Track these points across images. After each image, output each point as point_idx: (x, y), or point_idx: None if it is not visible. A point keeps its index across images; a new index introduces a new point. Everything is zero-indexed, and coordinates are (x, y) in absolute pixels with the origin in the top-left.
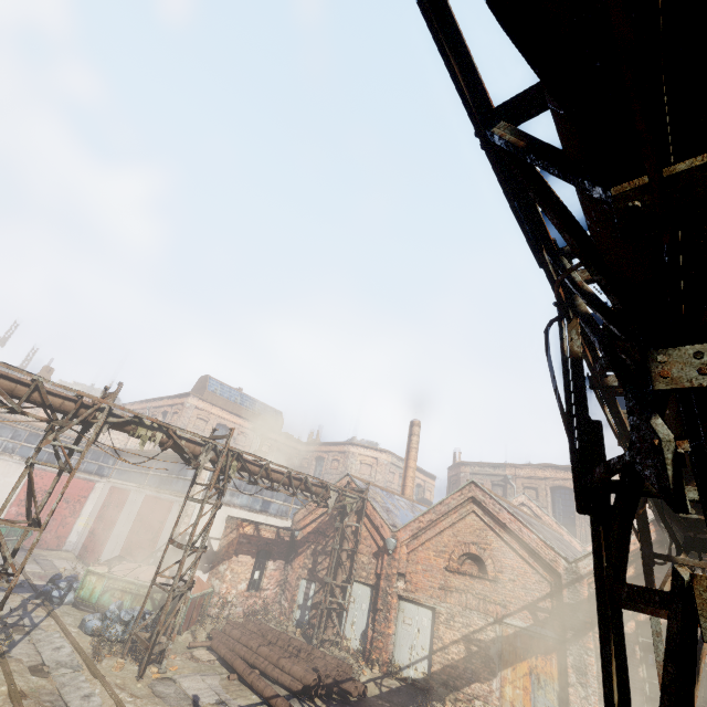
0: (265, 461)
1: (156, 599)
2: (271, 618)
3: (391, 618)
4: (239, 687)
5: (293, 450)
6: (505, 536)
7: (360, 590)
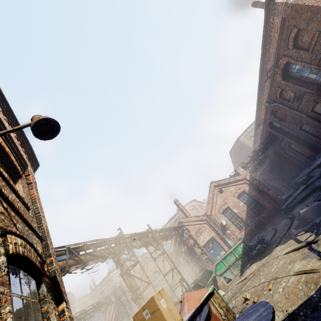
0: (83, 310)
1: None
2: None
3: None
4: None
5: (87, 301)
6: (157, 259)
7: None
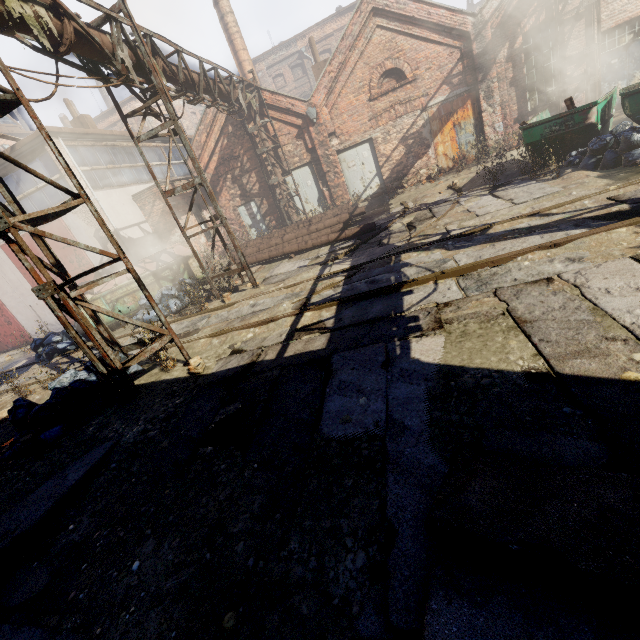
0: (177, 48)
1: (167, 277)
2: (247, 240)
3: (340, 170)
4: (306, 254)
5: None
6: (415, 31)
7: (299, 174)
